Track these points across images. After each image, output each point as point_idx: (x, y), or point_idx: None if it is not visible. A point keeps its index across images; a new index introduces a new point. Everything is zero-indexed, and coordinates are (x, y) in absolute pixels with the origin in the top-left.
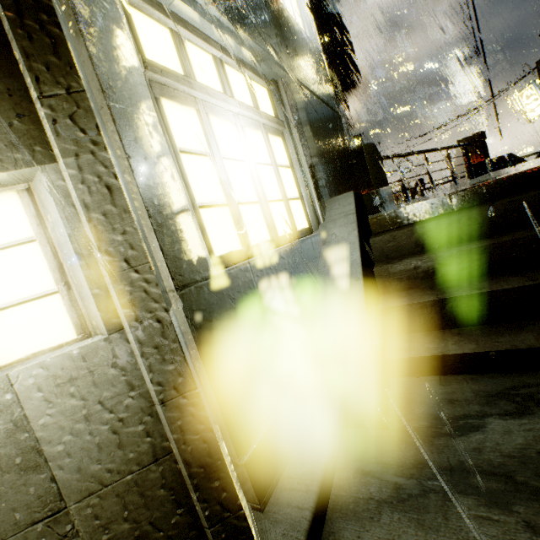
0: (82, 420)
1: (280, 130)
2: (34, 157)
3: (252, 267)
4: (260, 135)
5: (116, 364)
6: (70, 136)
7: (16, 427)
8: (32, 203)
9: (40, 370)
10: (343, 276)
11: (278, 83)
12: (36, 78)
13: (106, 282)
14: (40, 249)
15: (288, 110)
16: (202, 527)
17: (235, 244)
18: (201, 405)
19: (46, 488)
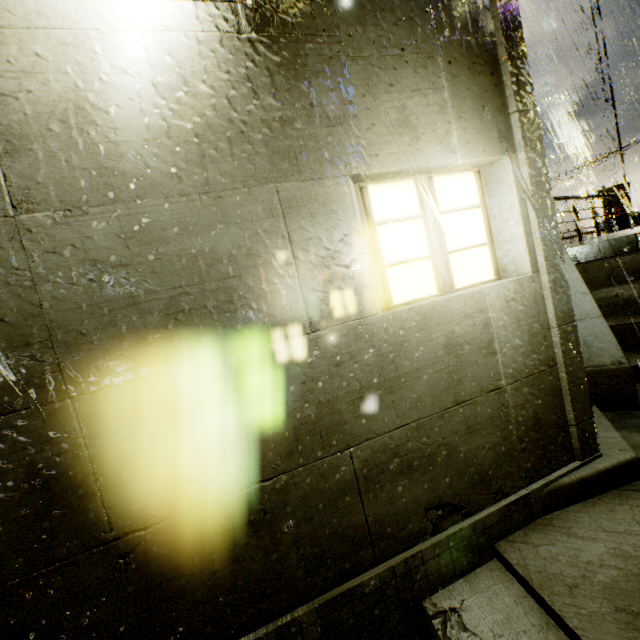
0: (515, 328)
1: None
2: (507, 149)
3: None
4: None
5: (533, 294)
6: (528, 137)
7: (486, 324)
8: (479, 181)
9: (499, 289)
10: None
11: None
12: (516, 99)
13: (533, 237)
14: (481, 213)
15: None
16: (567, 426)
17: None
18: (576, 334)
19: (496, 370)
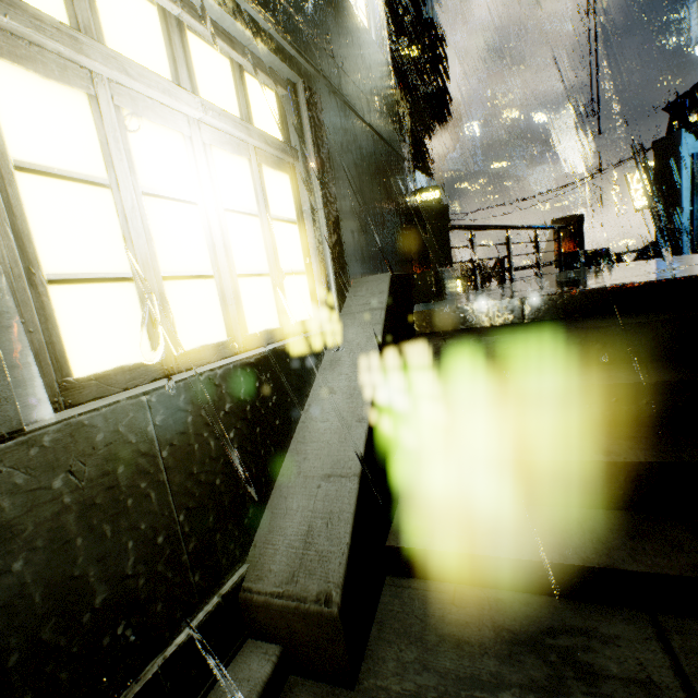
0: None
1: (290, 162)
2: None
3: (155, 400)
4: (244, 164)
5: None
6: None
7: None
8: None
9: None
10: (343, 409)
11: (298, 89)
12: None
13: None
14: None
15: (307, 133)
16: None
17: (138, 351)
18: None
19: None
